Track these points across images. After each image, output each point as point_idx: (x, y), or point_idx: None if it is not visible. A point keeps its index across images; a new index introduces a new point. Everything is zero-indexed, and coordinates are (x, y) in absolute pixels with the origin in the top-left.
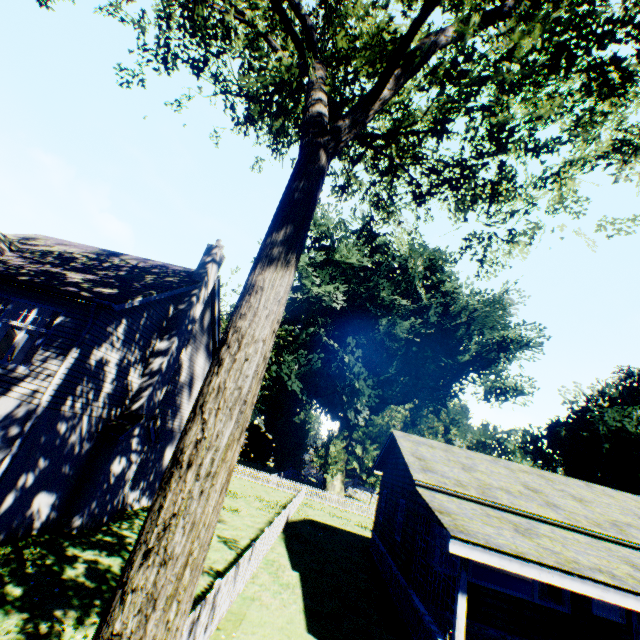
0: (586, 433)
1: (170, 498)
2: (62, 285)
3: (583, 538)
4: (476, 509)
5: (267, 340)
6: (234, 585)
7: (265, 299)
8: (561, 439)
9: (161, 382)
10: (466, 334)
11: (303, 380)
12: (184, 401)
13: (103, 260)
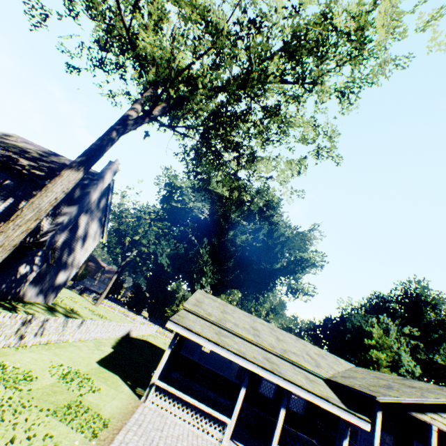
0: (342, 327)
1: (3, 227)
2: (14, 164)
3: (257, 348)
4: (206, 323)
5: (59, 193)
6: (63, 330)
7: (62, 179)
8: (328, 329)
9: (62, 230)
10: (281, 251)
11: (171, 259)
12: (78, 247)
13: (47, 157)
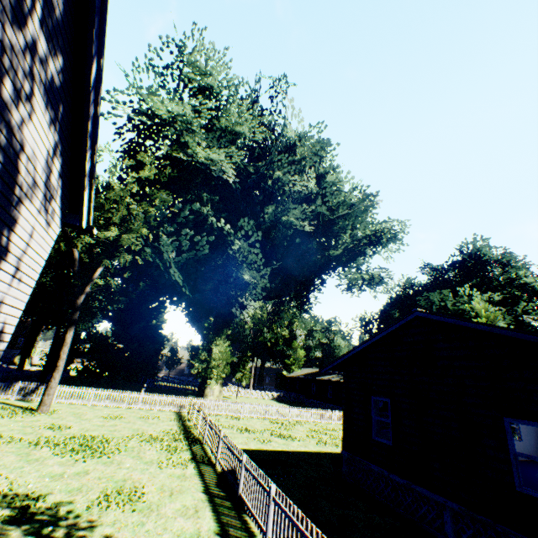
0: None
1: None
2: None
3: None
4: None
5: None
6: None
7: None
8: (394, 320)
9: None
10: (341, 229)
11: (183, 271)
12: None
13: None
